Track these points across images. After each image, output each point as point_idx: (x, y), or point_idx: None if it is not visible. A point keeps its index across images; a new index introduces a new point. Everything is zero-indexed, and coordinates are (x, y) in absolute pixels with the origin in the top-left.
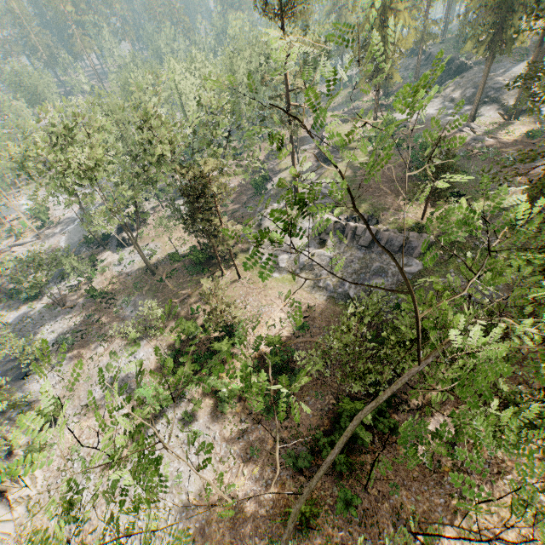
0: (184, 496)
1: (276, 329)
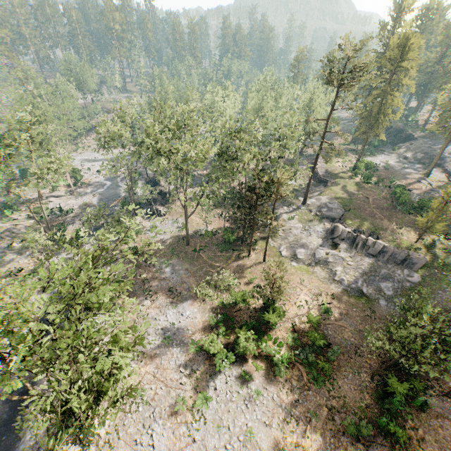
0: (259, 450)
1: (305, 310)
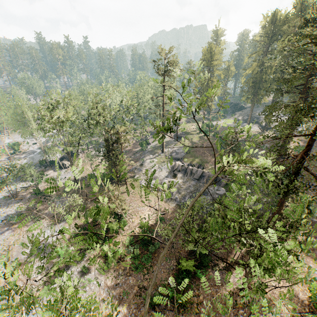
0: None
1: (145, 220)
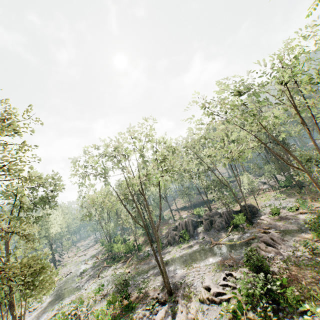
0: None
1: None
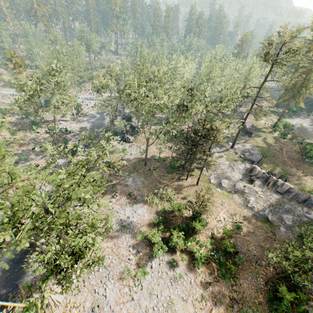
0: None
1: (222, 224)
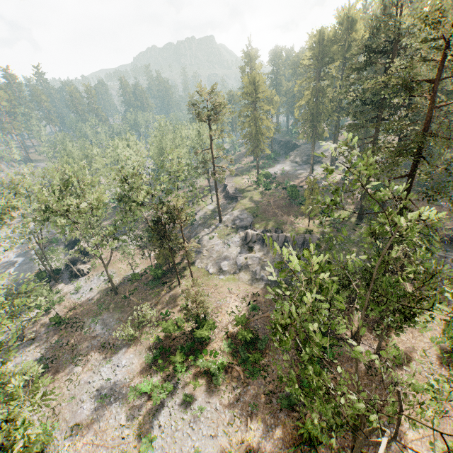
0: None
1: (236, 314)
